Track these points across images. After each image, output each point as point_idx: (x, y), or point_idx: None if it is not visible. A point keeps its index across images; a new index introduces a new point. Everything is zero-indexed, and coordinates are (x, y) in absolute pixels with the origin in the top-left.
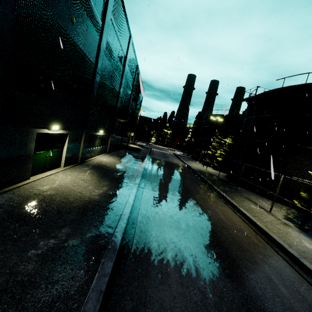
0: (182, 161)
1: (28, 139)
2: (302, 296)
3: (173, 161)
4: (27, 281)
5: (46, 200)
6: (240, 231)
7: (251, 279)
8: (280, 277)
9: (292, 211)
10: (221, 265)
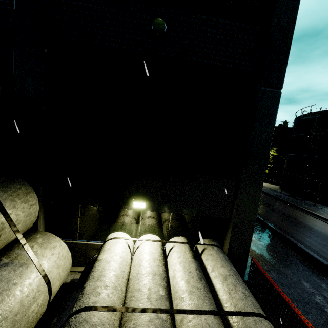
0: None
1: None
2: None
3: None
4: None
5: (257, 258)
6: None
7: None
8: None
9: None
10: None
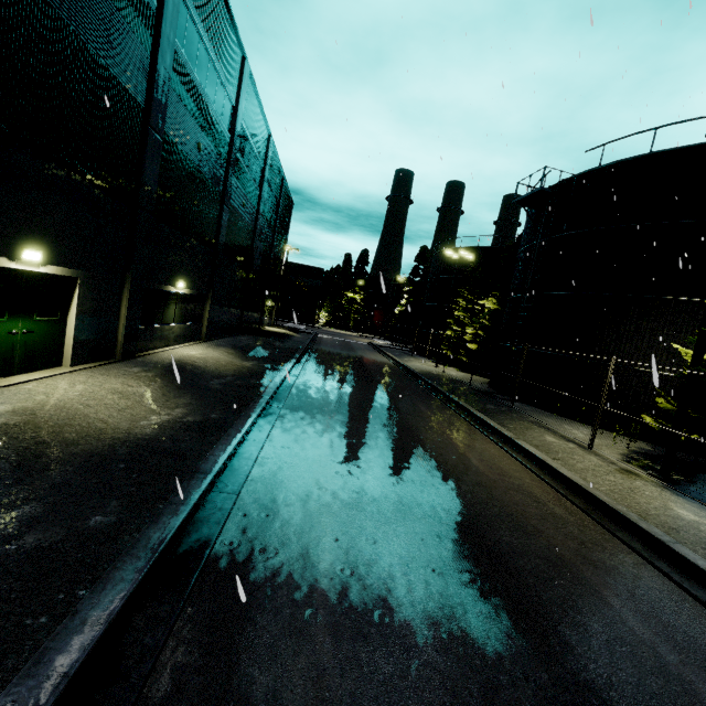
0: (388, 356)
1: None
2: (686, 634)
3: (366, 357)
4: None
5: None
6: (520, 492)
7: (550, 603)
8: (623, 591)
9: (641, 446)
10: (469, 572)
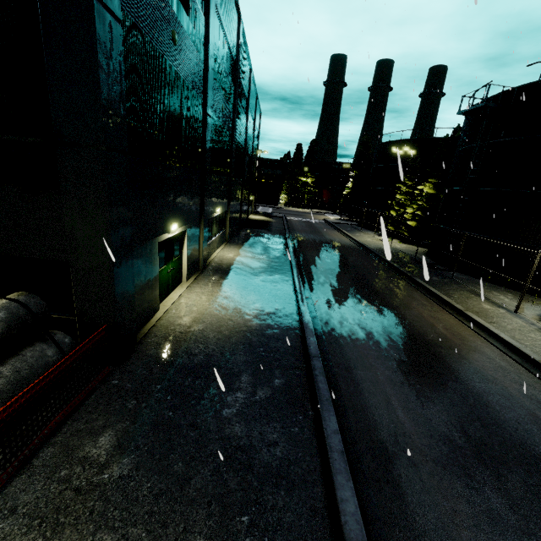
0: (345, 234)
1: (152, 255)
2: None
3: (331, 238)
4: (243, 445)
5: (200, 339)
6: (477, 352)
7: (510, 419)
8: None
9: None
10: (465, 404)
